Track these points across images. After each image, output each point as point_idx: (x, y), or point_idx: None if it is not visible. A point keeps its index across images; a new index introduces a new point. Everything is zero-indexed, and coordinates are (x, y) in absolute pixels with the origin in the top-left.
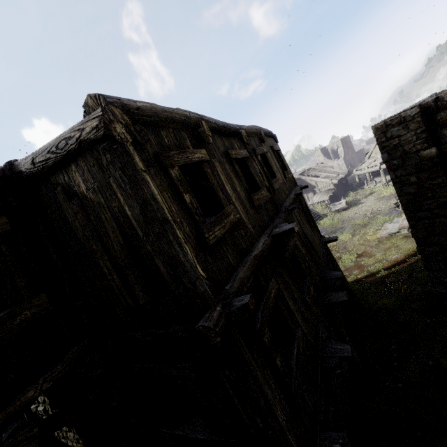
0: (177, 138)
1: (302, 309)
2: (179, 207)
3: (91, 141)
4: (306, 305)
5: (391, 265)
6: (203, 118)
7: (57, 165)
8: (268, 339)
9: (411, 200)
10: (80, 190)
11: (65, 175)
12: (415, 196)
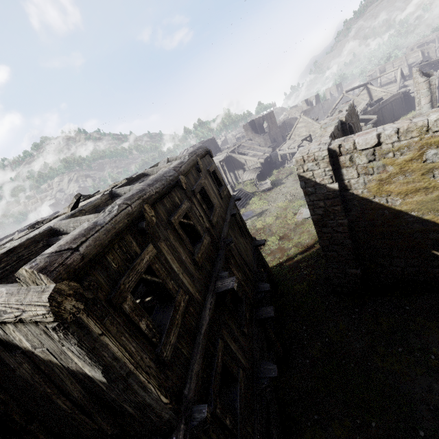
0: (123, 251)
1: (241, 341)
2: (138, 341)
3: (37, 321)
4: (244, 335)
5: (304, 250)
6: (144, 198)
7: None
8: (219, 407)
9: (320, 219)
10: (23, 345)
11: None
12: (323, 217)
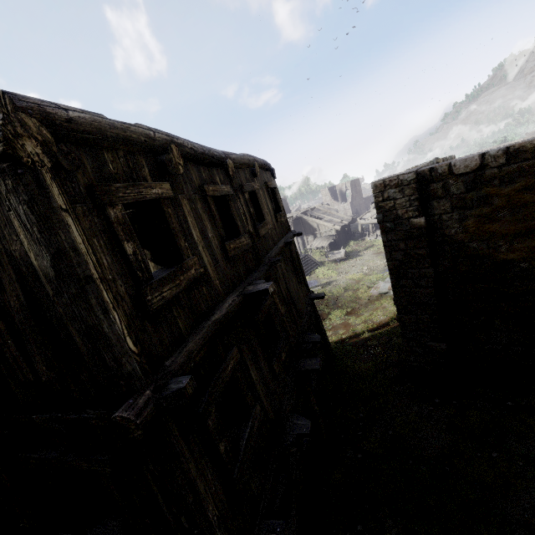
0: (129, 165)
1: (268, 379)
2: (115, 260)
3: None
4: (273, 374)
5: (375, 327)
6: (175, 140)
7: None
8: (214, 421)
9: (398, 267)
10: None
11: None
12: (402, 263)
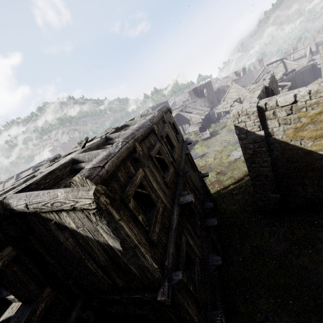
0: (126, 171)
1: (196, 240)
2: (138, 227)
3: (84, 209)
4: (197, 236)
5: (236, 181)
6: (135, 138)
7: (50, 211)
8: (186, 278)
9: (250, 157)
10: (70, 226)
11: (56, 216)
12: (252, 155)
